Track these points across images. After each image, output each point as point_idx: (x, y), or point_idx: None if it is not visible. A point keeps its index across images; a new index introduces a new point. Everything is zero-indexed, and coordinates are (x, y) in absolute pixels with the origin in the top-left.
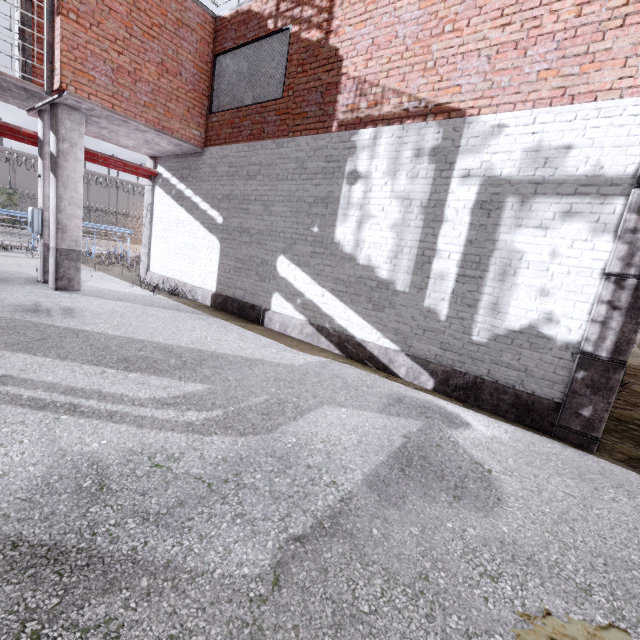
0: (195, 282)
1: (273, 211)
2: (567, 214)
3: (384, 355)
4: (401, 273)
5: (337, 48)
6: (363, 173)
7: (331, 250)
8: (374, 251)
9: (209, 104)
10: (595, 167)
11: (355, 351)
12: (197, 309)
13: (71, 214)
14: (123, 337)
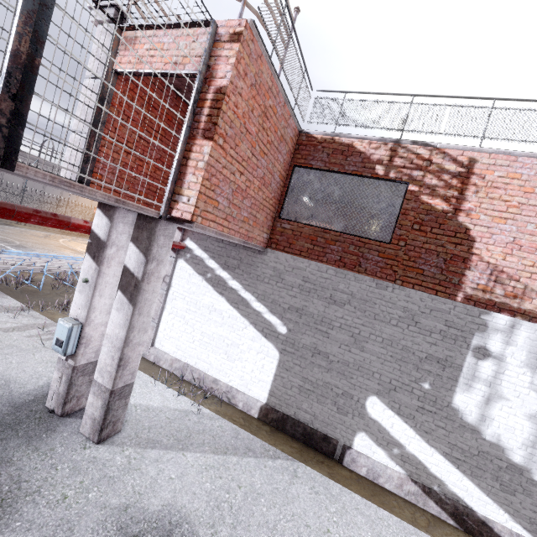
0: (232, 382)
1: (366, 347)
2: None
3: None
4: None
5: (468, 227)
6: (495, 353)
7: (447, 413)
8: (505, 432)
9: (280, 208)
10: None
11: (477, 528)
12: (259, 437)
13: (136, 342)
14: None
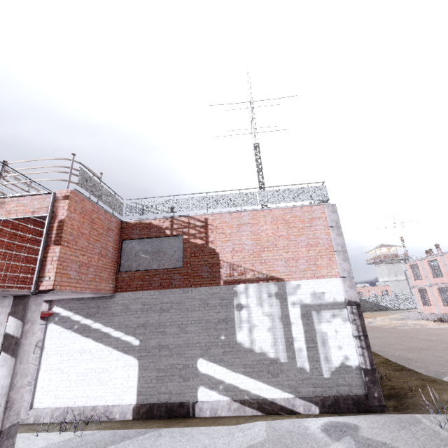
0: (108, 401)
1: (188, 330)
2: (333, 316)
3: (288, 403)
4: (281, 352)
5: (214, 249)
6: (245, 305)
7: (236, 348)
8: (263, 344)
9: (118, 266)
10: (334, 299)
11: (271, 408)
12: (133, 428)
13: (19, 386)
14: None
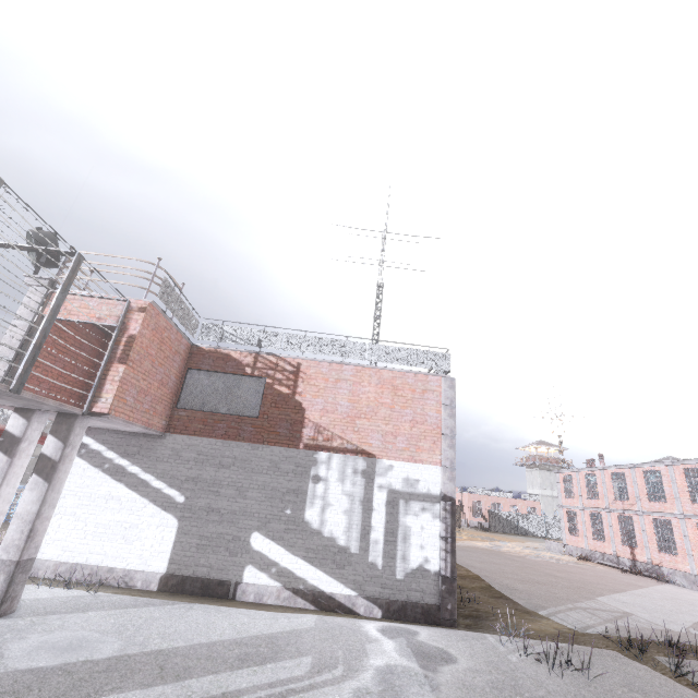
0: (131, 565)
1: (248, 495)
2: (423, 509)
3: (349, 601)
4: (353, 541)
5: (301, 402)
6: (323, 477)
7: (302, 527)
8: (334, 527)
9: (177, 400)
10: (428, 490)
11: (327, 603)
12: (158, 598)
13: (45, 517)
14: (196, 645)
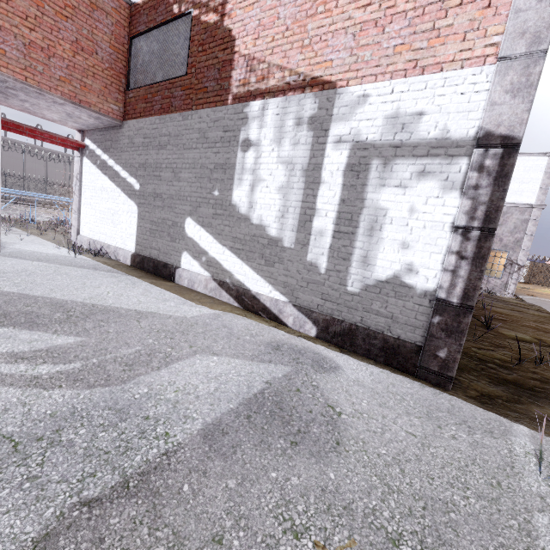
0: (118, 244)
1: (181, 177)
2: (422, 174)
3: (275, 306)
4: (287, 231)
5: (230, 29)
6: (254, 141)
7: (229, 211)
8: (265, 211)
9: (126, 82)
10: (443, 131)
11: (251, 303)
12: (115, 268)
13: None
14: (17, 293)
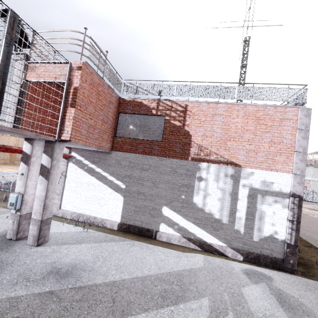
0: (103, 216)
1: (159, 186)
2: (275, 201)
3: (221, 249)
4: (224, 216)
5: (188, 131)
6: (204, 178)
7: (192, 206)
8: (212, 207)
9: (115, 132)
10: (280, 189)
11: (208, 248)
12: (117, 235)
13: (51, 197)
14: (135, 278)
